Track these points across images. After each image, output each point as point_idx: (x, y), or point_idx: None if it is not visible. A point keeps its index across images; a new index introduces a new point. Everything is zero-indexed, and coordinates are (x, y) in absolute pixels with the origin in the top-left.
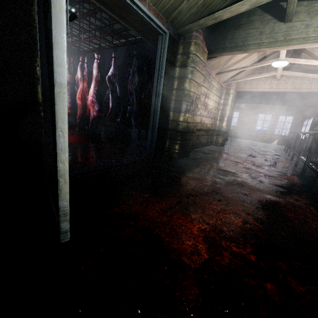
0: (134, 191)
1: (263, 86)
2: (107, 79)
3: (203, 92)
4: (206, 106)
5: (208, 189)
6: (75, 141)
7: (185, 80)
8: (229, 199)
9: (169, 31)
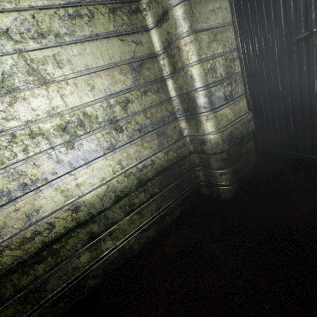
0: None
1: None
2: None
3: None
4: None
5: None
6: None
7: None
8: None
9: None
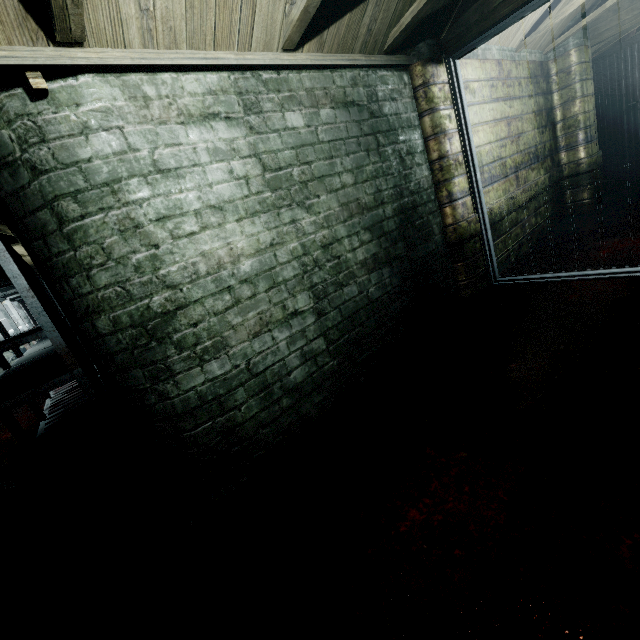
0: None
1: None
2: None
3: None
4: None
5: None
6: None
7: None
8: None
9: None
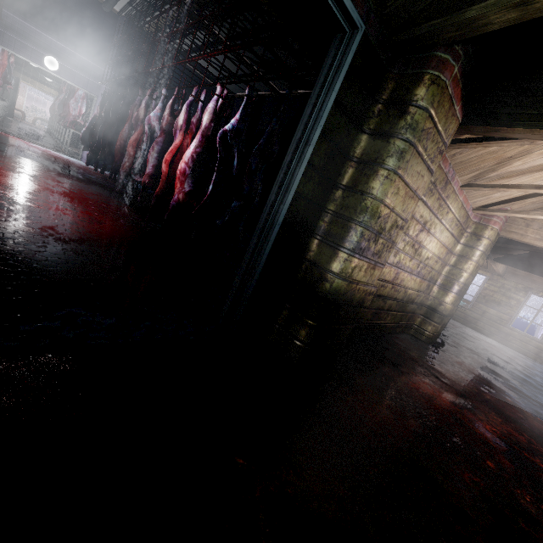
0: None
1: None
2: (219, 136)
3: (421, 216)
4: (418, 248)
5: None
6: (102, 239)
7: (376, 170)
8: None
9: (367, 27)
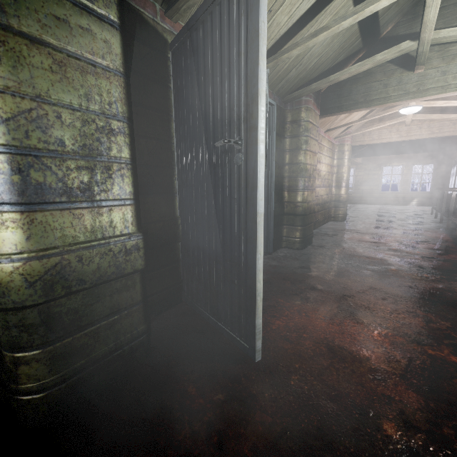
0: (281, 299)
1: (388, 135)
2: None
3: None
4: (318, 173)
5: (363, 286)
6: None
7: (299, 152)
8: (395, 296)
9: (275, 101)
